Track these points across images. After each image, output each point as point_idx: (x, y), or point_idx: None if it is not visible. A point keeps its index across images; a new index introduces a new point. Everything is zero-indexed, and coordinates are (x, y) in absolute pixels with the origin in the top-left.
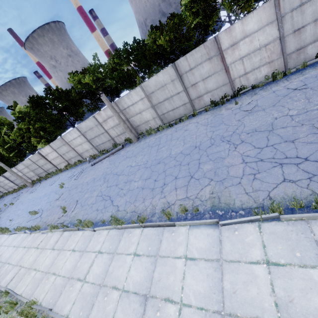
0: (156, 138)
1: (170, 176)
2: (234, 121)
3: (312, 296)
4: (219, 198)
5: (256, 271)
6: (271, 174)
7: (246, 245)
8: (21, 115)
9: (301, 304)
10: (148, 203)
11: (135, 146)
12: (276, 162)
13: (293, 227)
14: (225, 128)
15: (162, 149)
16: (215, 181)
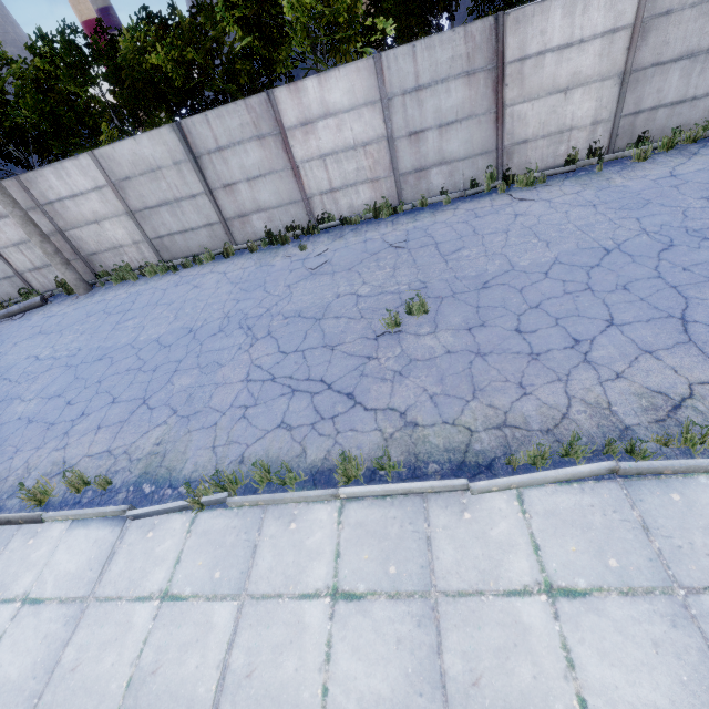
0: (131, 293)
1: (104, 395)
2: (281, 287)
3: (191, 656)
4: (165, 455)
5: (137, 615)
6: (270, 409)
7: (151, 561)
8: None
9: (166, 674)
10: (20, 461)
11: (75, 306)
12: (290, 386)
13: (241, 521)
14: (259, 299)
15: (126, 325)
16: (179, 416)
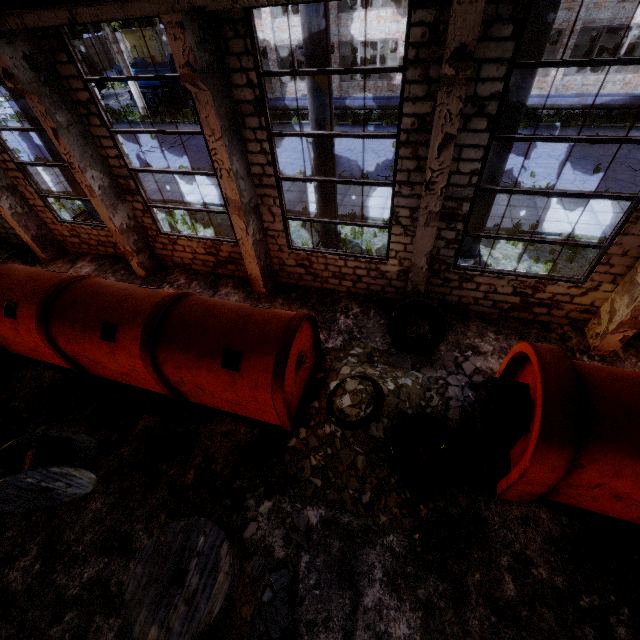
0: None
1: None
2: None
3: None
4: None
5: None
6: None
7: None
8: None
9: None
10: None
11: None
12: None
13: None
14: None
15: None
16: None
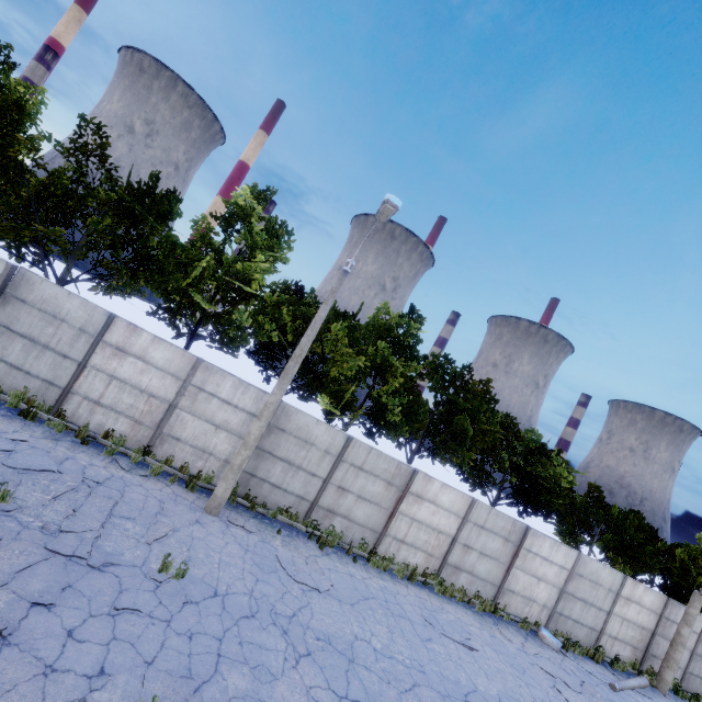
0: None
1: None
2: None
3: None
4: None
5: None
6: None
7: None
8: (373, 319)
9: None
10: None
11: None
12: None
13: None
14: None
15: None
16: None
